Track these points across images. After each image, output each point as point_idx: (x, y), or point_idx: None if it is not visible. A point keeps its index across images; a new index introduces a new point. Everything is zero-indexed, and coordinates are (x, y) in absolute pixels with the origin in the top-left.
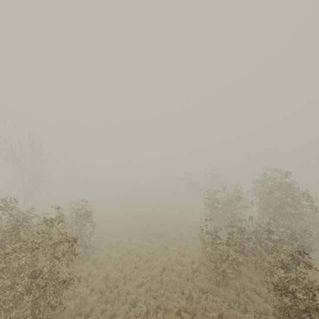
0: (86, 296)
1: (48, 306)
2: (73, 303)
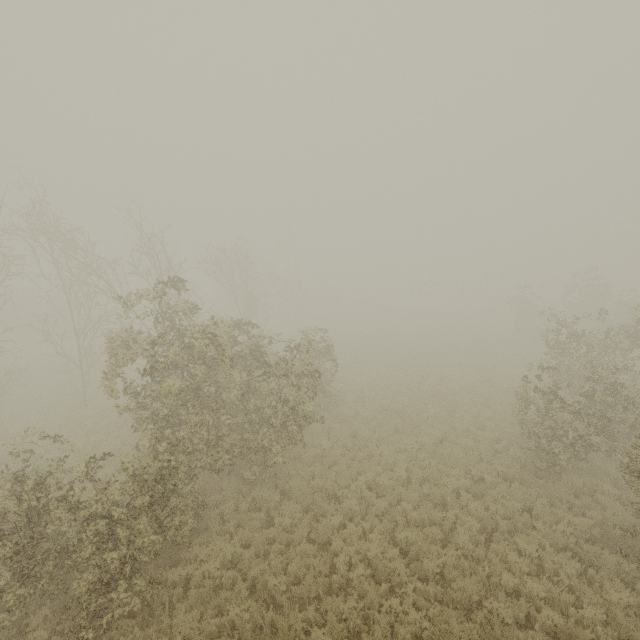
0: (328, 449)
1: (288, 440)
2: (313, 451)
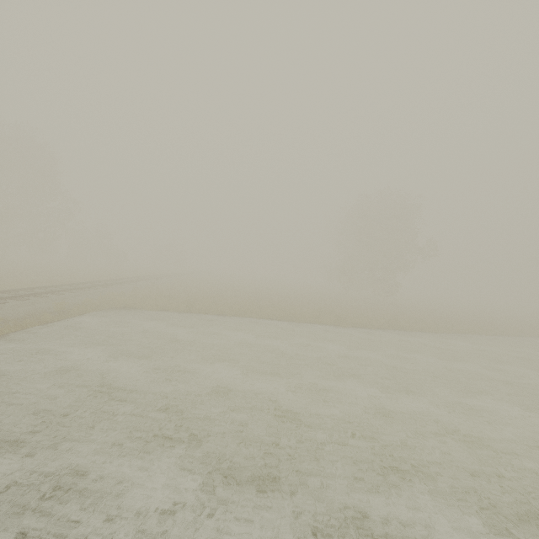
0: None
1: None
2: None
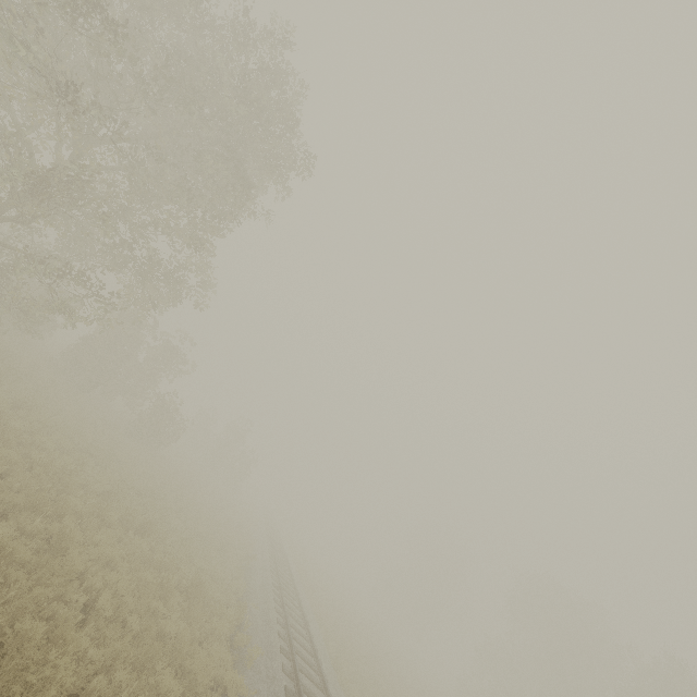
0: None
1: None
2: None
